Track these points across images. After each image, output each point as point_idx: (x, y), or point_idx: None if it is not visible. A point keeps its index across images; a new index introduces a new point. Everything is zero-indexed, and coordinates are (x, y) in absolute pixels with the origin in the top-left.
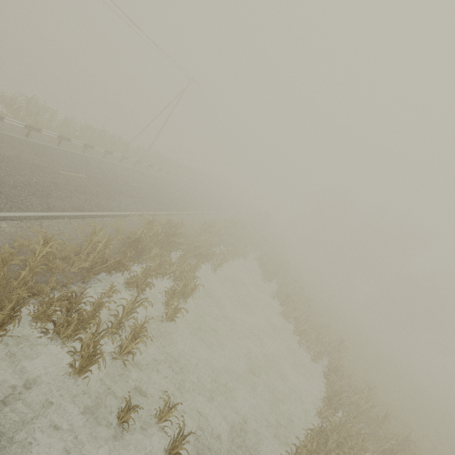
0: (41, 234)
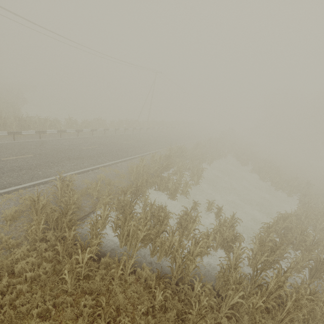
0: (134, 164)
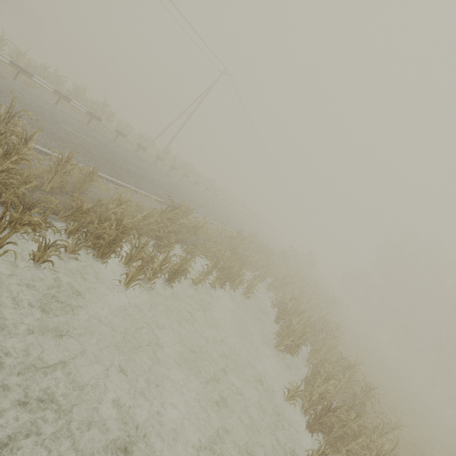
0: None
